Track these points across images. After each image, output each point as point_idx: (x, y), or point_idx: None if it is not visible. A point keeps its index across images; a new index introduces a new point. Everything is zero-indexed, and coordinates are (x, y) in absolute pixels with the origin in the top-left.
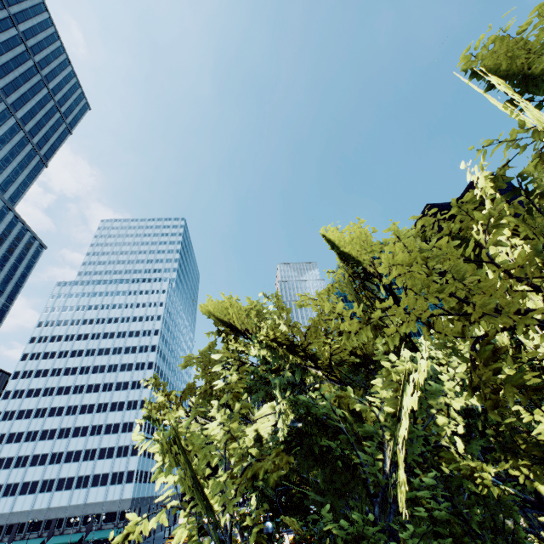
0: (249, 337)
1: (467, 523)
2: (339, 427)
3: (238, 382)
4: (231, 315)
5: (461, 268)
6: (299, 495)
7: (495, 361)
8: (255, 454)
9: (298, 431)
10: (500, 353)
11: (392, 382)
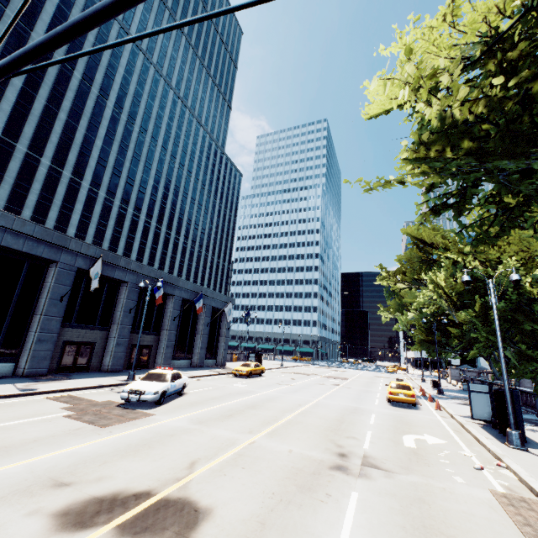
0: (433, 246)
1: (533, 312)
2: (484, 280)
3: (449, 266)
4: (423, 235)
5: (529, 239)
6: (454, 326)
7: (532, 263)
8: (454, 284)
9: (458, 293)
10: (533, 261)
11: (507, 267)
